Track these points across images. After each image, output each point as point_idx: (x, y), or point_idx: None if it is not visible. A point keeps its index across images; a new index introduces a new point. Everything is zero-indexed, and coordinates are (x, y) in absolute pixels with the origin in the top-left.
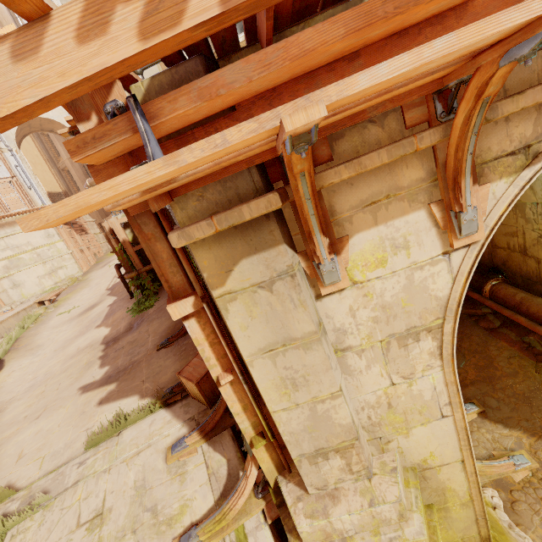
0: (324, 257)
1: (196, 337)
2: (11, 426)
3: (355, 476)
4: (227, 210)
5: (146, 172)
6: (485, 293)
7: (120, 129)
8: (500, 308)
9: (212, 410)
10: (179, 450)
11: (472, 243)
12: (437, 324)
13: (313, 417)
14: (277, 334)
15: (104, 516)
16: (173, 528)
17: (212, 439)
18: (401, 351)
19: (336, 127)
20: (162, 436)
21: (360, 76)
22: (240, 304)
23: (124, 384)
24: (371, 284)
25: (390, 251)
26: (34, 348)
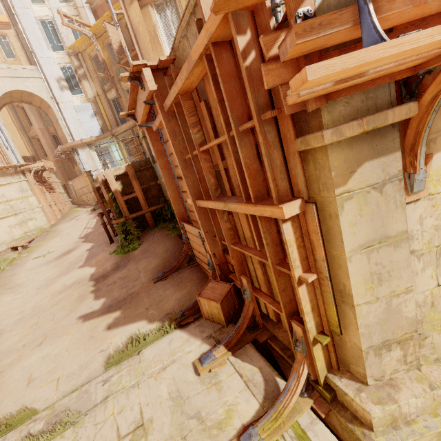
0: (421, 167)
1: (289, 239)
2: (9, 354)
3: (407, 366)
4: (374, 114)
5: (429, 35)
6: None
7: (343, 19)
8: None
9: (235, 326)
10: (209, 363)
11: None
12: None
13: (387, 311)
14: (376, 232)
15: (146, 426)
16: (225, 431)
17: (237, 352)
18: None
19: None
20: (184, 353)
21: None
22: (354, 203)
23: (128, 311)
24: (439, 196)
25: None
26: (13, 287)
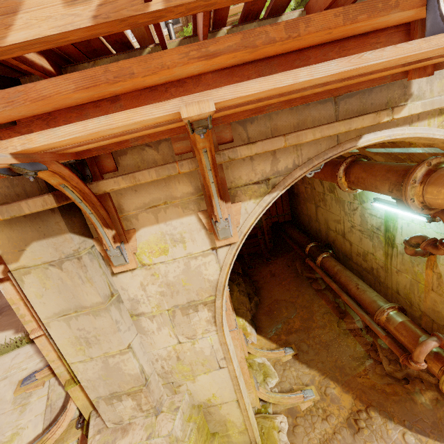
0: (109, 245)
1: (11, 297)
2: None
3: (145, 413)
4: (9, 203)
5: None
6: (318, 263)
7: None
8: (323, 276)
9: None
10: (28, 384)
11: (232, 243)
12: (211, 300)
13: (106, 368)
14: (69, 303)
15: None
16: None
17: None
18: (185, 318)
19: (105, 149)
20: (20, 369)
21: (39, 135)
22: (34, 277)
23: (4, 318)
24: (157, 266)
25: (171, 243)
26: None
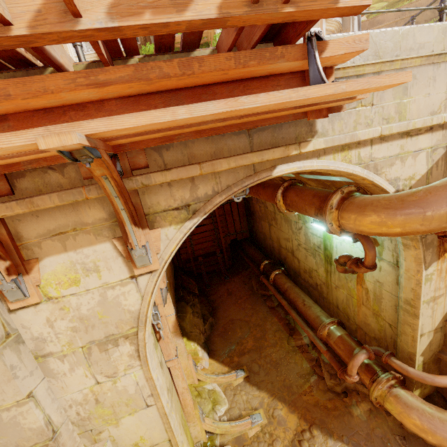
0: (1, 278)
1: None
2: None
3: None
4: None
5: None
6: (271, 280)
7: None
8: (275, 293)
9: None
10: None
11: (154, 271)
12: (133, 332)
13: None
14: None
15: None
16: None
17: None
18: (103, 355)
19: None
20: None
21: None
22: None
23: None
24: (67, 299)
25: (82, 273)
26: None
